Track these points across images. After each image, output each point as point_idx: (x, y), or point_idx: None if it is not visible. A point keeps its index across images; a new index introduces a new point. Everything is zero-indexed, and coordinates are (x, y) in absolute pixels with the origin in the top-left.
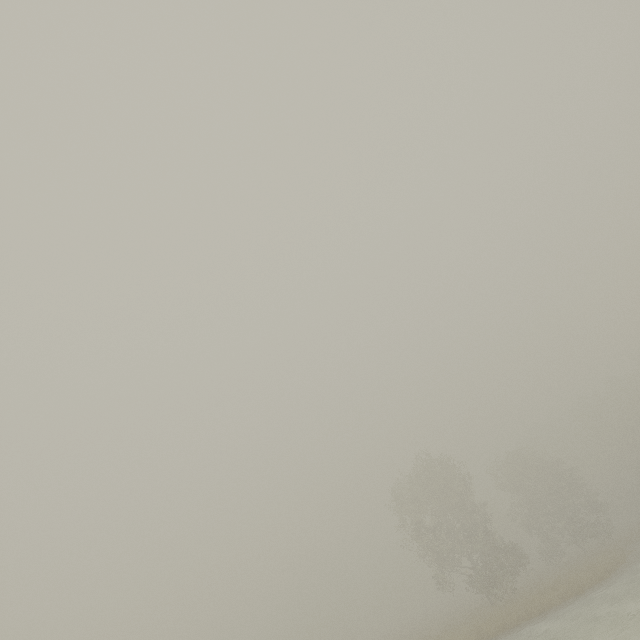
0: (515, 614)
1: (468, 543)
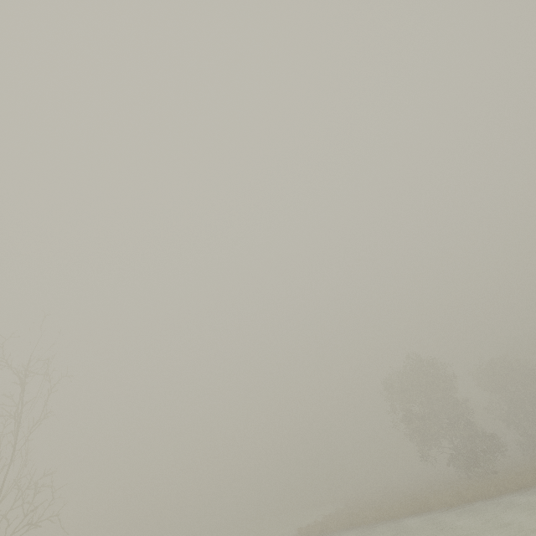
0: (494, 487)
1: (451, 429)
